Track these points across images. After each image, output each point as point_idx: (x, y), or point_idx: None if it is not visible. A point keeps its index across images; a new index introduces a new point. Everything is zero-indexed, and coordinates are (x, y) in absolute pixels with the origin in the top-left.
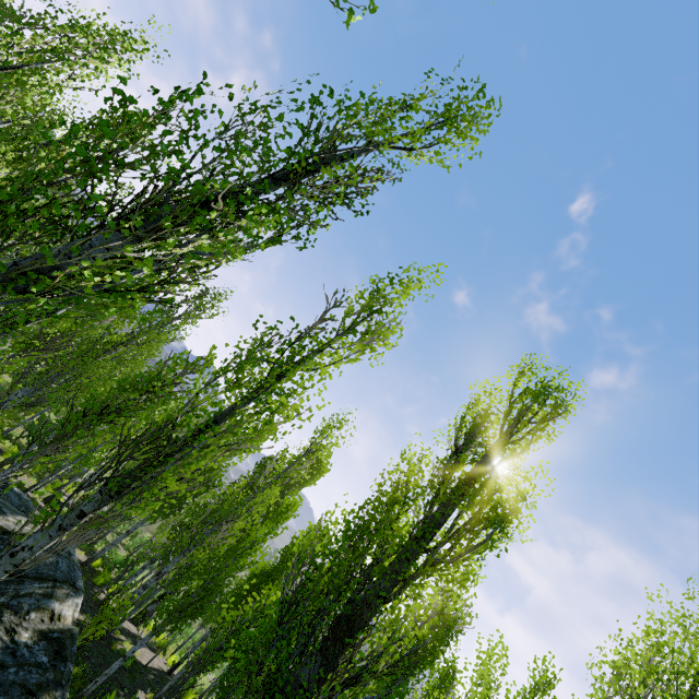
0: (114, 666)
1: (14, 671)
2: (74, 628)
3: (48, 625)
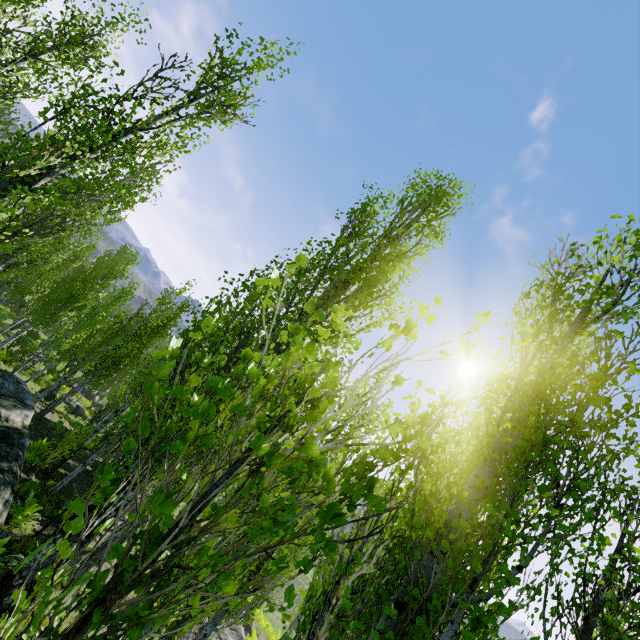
0: (76, 470)
1: None
2: (23, 429)
3: None
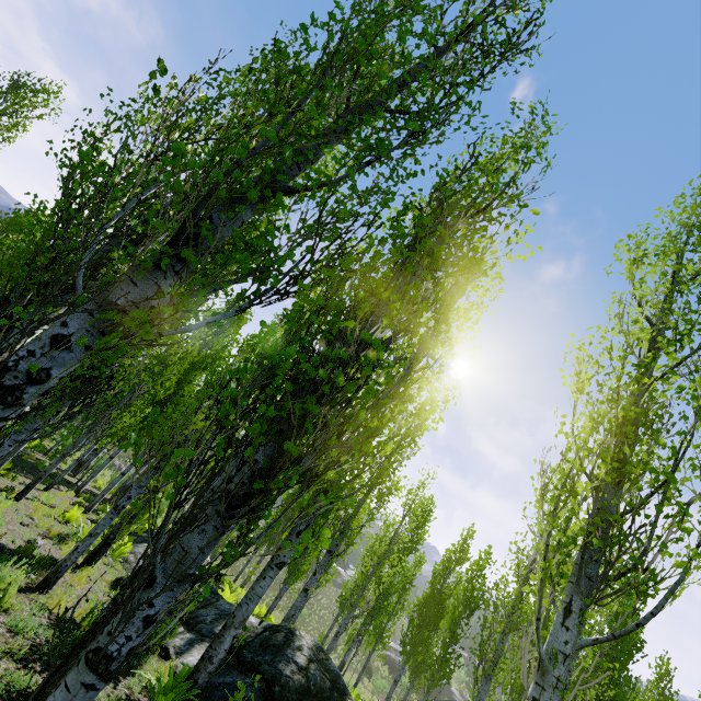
0: None
1: None
2: None
3: None
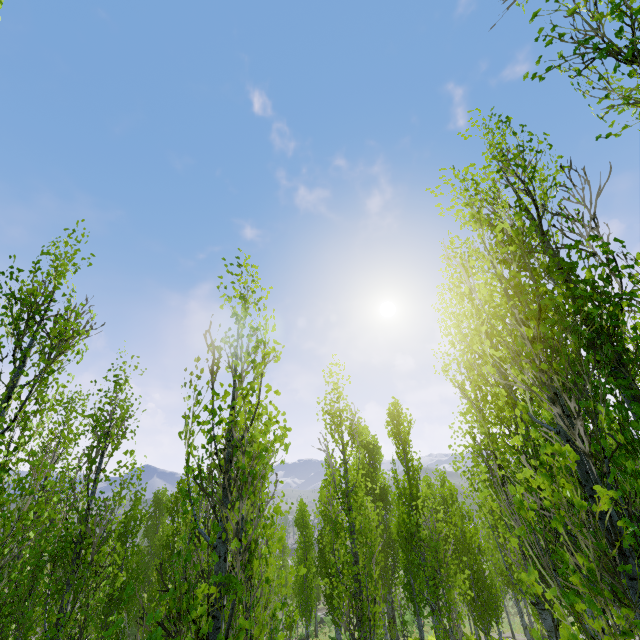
0: None
1: None
2: None
3: None
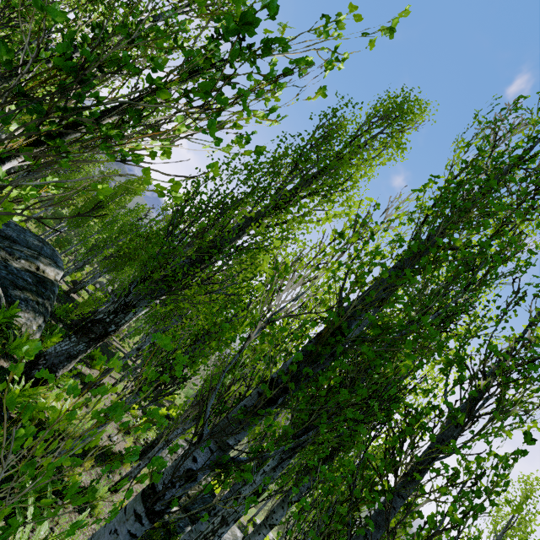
0: None
1: (5, 273)
2: (55, 281)
3: (34, 271)
